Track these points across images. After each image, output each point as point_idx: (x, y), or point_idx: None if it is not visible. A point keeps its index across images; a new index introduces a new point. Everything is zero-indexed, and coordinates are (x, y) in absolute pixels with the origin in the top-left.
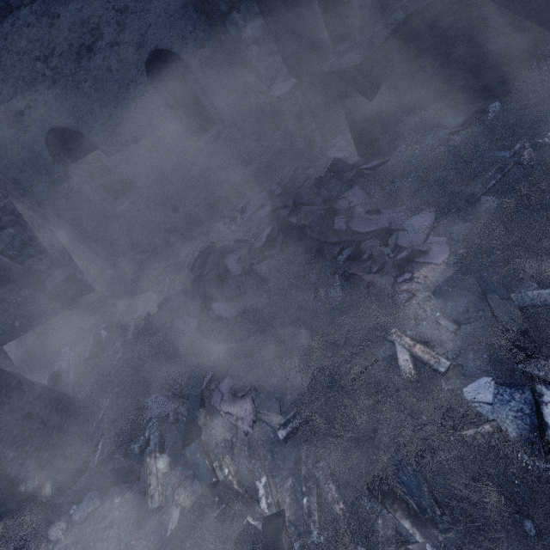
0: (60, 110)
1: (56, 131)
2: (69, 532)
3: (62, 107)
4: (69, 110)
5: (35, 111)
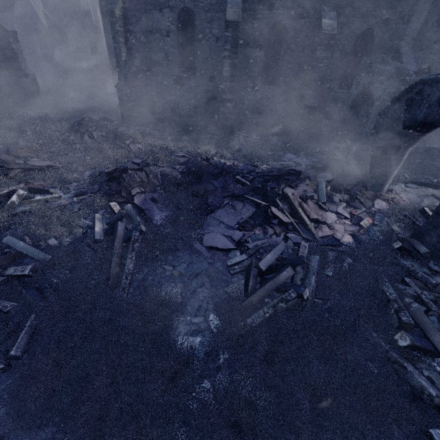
0: (438, 63)
1: (424, 66)
2: (407, 188)
3: (439, 63)
4: (439, 65)
5: (434, 56)
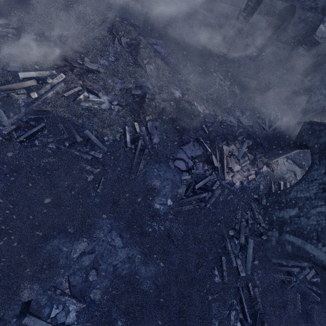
0: None
1: None
2: (286, 162)
3: None
4: None
5: None
